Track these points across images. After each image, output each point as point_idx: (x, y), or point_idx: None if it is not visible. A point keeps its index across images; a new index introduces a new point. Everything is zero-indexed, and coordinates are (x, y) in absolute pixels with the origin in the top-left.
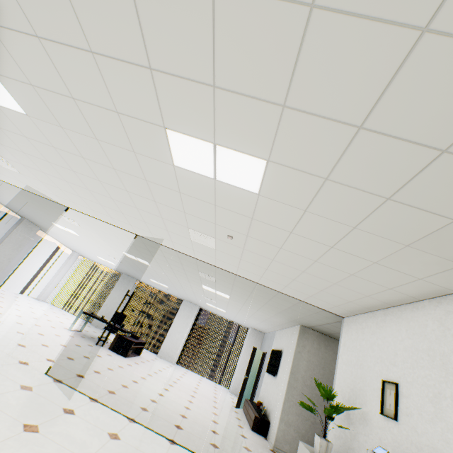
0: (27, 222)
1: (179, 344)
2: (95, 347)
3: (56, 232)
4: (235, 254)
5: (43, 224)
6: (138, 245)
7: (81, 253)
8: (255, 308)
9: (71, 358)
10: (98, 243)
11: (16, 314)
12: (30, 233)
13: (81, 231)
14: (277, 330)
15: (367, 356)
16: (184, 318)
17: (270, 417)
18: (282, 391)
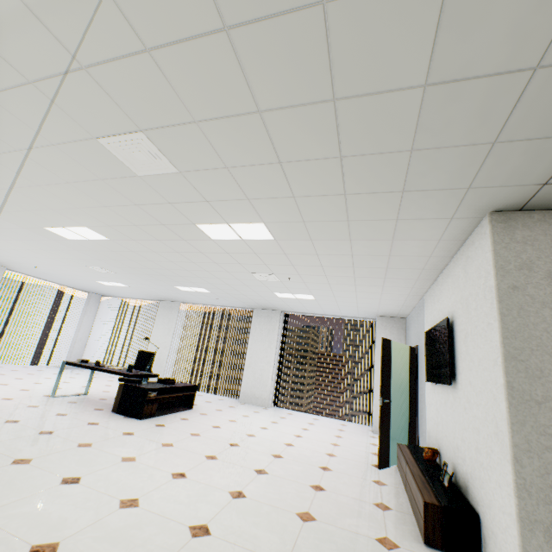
0: None
1: (266, 376)
2: (72, 416)
3: (9, 260)
4: None
5: None
6: None
7: (96, 291)
8: (339, 230)
9: None
10: (23, 238)
11: None
12: None
13: None
14: (425, 292)
15: None
16: (262, 335)
17: (474, 500)
18: (489, 421)
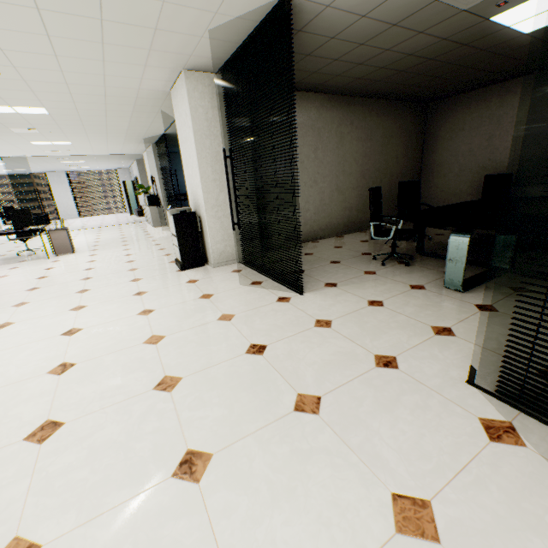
0: None
1: (72, 205)
2: None
3: None
4: (75, 152)
5: None
6: None
7: None
8: (106, 161)
9: None
10: None
11: None
12: None
13: None
14: (132, 164)
15: (149, 169)
16: (60, 186)
17: None
18: (143, 195)
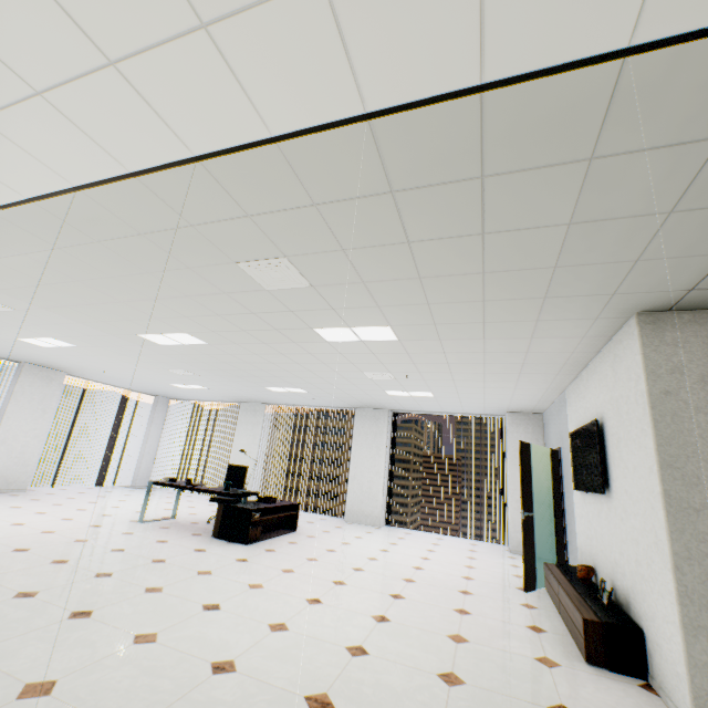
0: (34, 368)
1: (376, 489)
2: (173, 543)
3: (75, 366)
4: None
5: (43, 359)
6: (86, 278)
7: (165, 394)
8: (473, 330)
9: (31, 593)
10: (107, 345)
11: (15, 523)
12: (51, 385)
13: (43, 326)
14: (567, 386)
15: None
16: (368, 440)
17: (637, 615)
18: (648, 530)
